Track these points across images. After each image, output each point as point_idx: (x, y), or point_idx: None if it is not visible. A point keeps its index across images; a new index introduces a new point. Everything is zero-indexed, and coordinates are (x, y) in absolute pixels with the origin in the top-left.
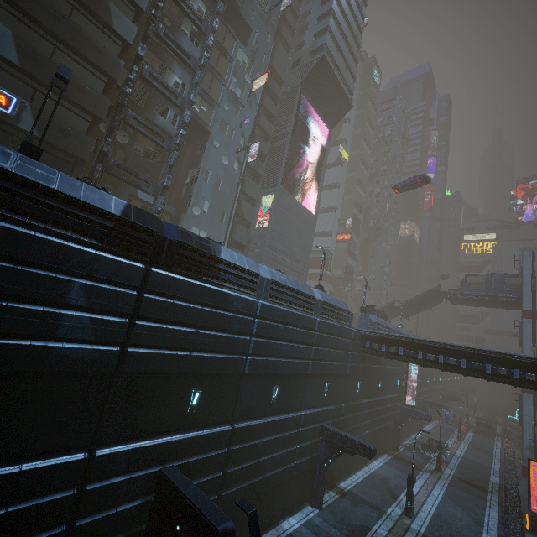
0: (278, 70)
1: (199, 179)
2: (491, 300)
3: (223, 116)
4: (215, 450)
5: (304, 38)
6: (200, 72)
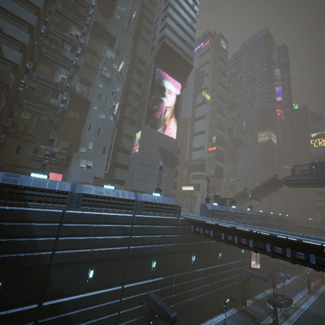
0: (141, 56)
1: (84, 130)
2: (316, 182)
3: (99, 90)
4: (21, 324)
5: (156, 34)
6: (72, 69)
